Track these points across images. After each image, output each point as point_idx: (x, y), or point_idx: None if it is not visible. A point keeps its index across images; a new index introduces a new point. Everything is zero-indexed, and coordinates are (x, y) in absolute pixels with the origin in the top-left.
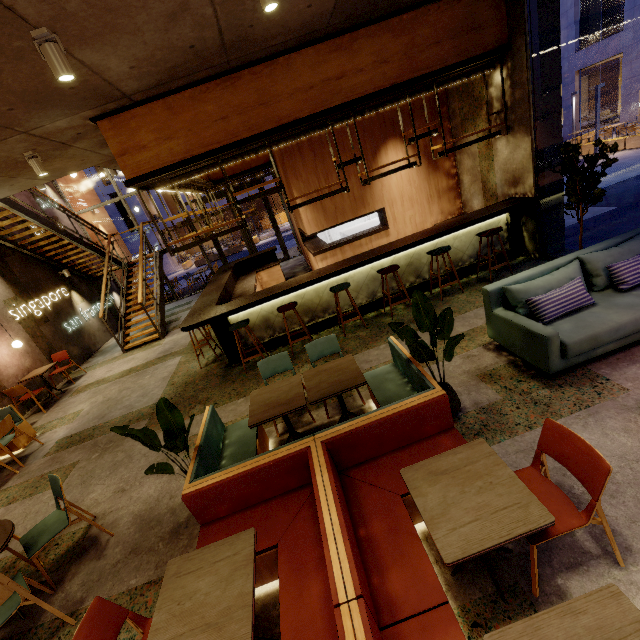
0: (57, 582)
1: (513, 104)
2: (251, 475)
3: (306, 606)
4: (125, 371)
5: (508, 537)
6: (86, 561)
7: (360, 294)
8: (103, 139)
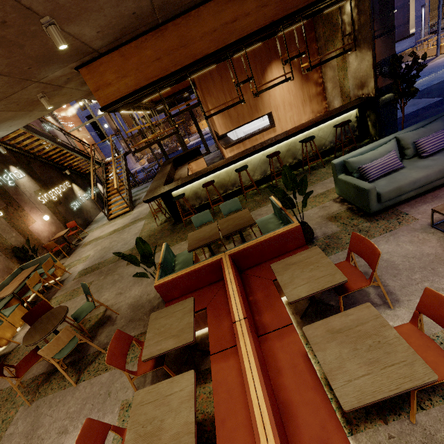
0: (93, 337)
1: (359, 27)
2: (190, 274)
3: (221, 331)
4: (112, 231)
5: (322, 289)
6: (106, 327)
7: (256, 173)
8: (83, 80)
